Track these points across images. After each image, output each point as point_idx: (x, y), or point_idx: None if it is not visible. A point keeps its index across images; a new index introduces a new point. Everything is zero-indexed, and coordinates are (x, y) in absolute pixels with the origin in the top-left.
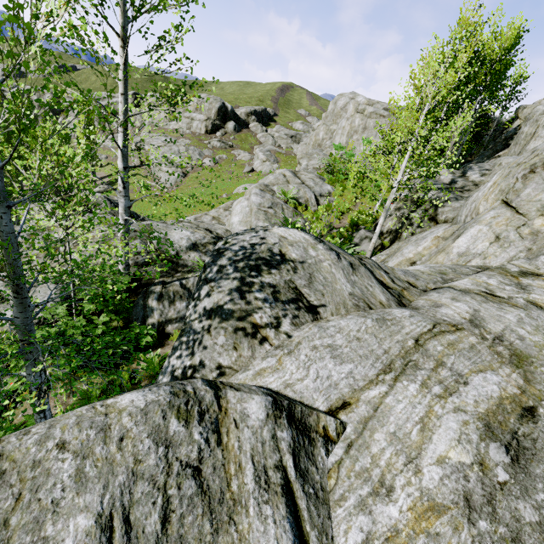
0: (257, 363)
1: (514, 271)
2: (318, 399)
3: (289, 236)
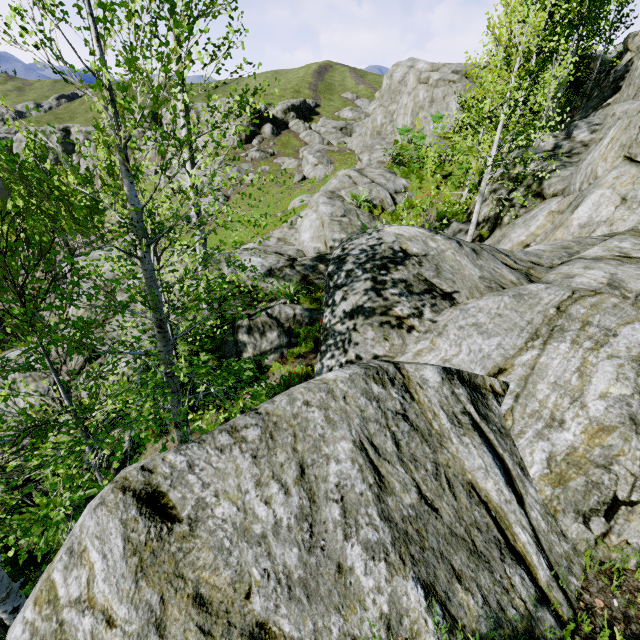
0: (412, 347)
1: None
2: (475, 369)
3: (404, 233)
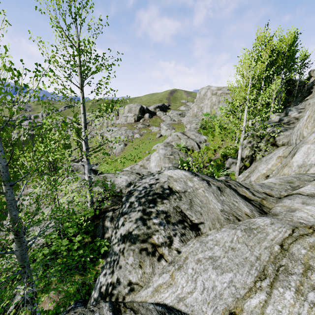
0: (156, 279)
1: None
2: (207, 312)
3: (174, 175)
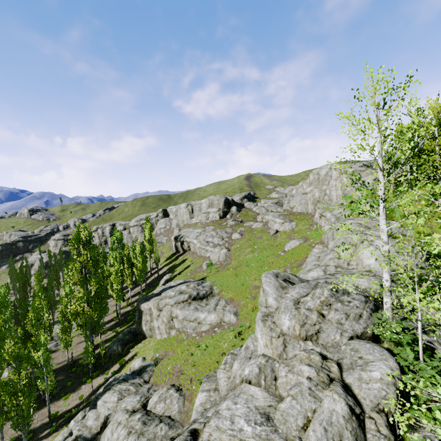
0: None
1: None
2: None
3: None
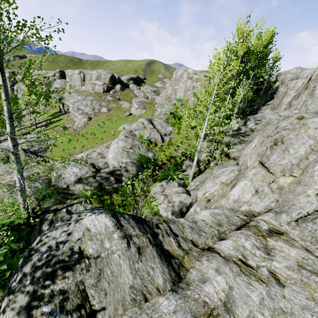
0: None
1: (264, 229)
2: None
3: (93, 227)
